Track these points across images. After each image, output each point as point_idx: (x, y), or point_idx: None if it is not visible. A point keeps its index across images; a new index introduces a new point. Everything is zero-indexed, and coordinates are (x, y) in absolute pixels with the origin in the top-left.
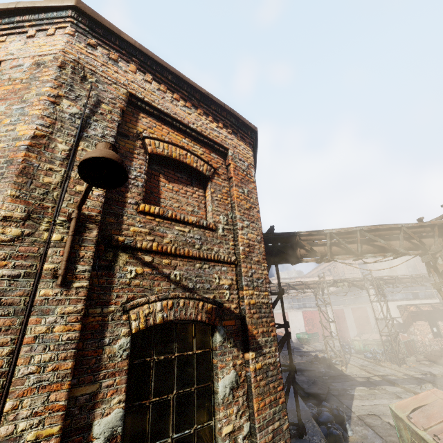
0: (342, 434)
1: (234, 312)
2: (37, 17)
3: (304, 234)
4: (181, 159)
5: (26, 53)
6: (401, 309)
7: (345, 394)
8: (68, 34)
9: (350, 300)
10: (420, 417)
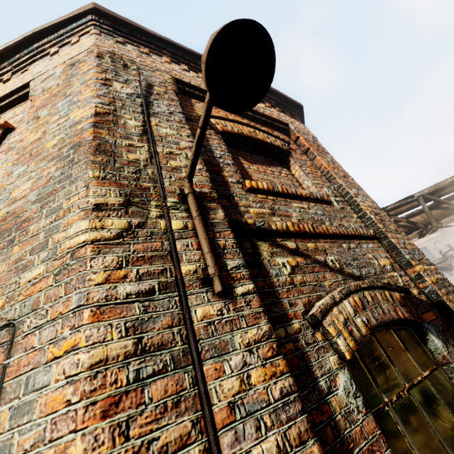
0: None
1: (422, 300)
2: (56, 35)
3: (391, 209)
4: (253, 136)
5: (55, 64)
6: None
7: None
8: (94, 34)
9: None
10: None
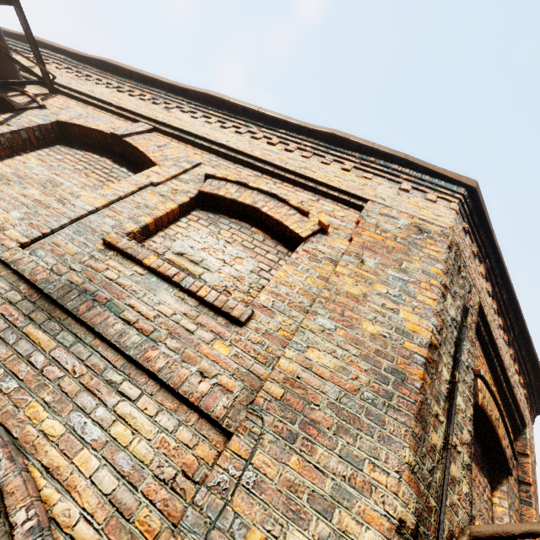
0: None
1: None
2: (419, 176)
3: None
4: (496, 427)
5: (402, 207)
6: None
7: None
8: (454, 211)
9: None
10: None
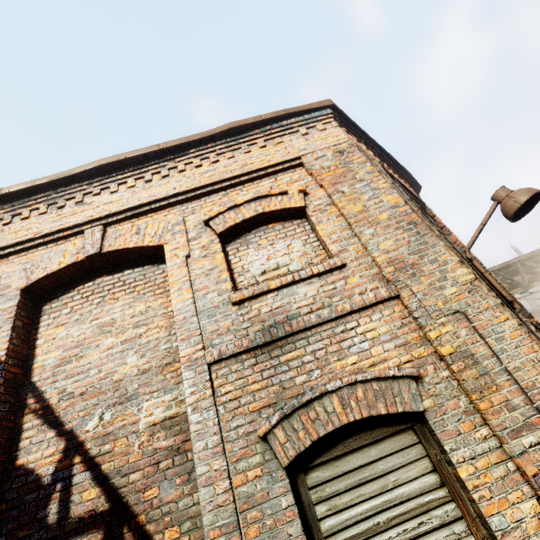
0: None
1: None
2: (302, 118)
3: None
4: None
5: (318, 146)
6: None
7: None
8: (338, 127)
9: None
10: None
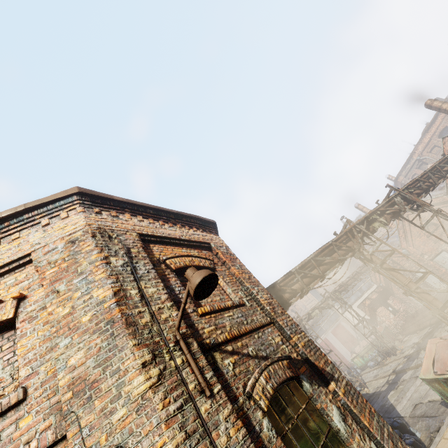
0: (415, 439)
1: (299, 359)
2: (46, 209)
3: (280, 281)
4: (192, 264)
5: (53, 238)
6: (362, 307)
7: (387, 409)
8: (82, 212)
9: (325, 325)
10: (440, 366)
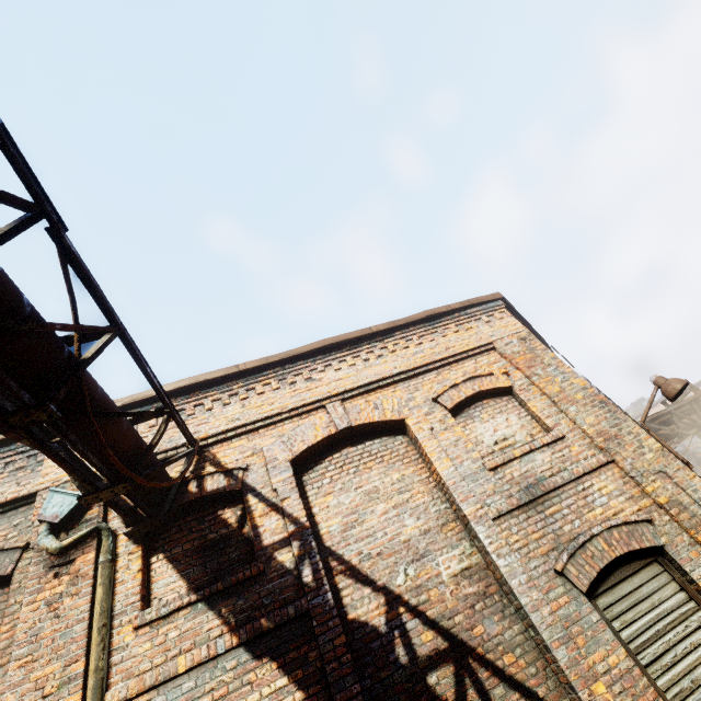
0: None
1: None
2: (482, 308)
3: None
4: None
5: (503, 333)
6: None
7: None
8: (512, 316)
9: None
10: None
